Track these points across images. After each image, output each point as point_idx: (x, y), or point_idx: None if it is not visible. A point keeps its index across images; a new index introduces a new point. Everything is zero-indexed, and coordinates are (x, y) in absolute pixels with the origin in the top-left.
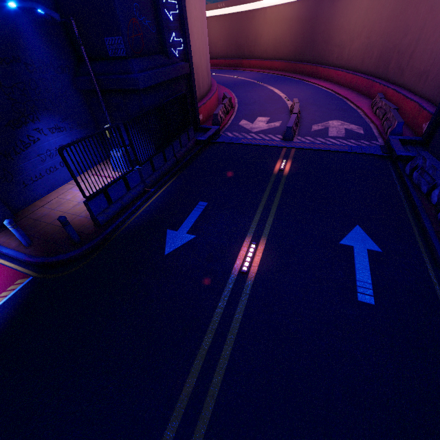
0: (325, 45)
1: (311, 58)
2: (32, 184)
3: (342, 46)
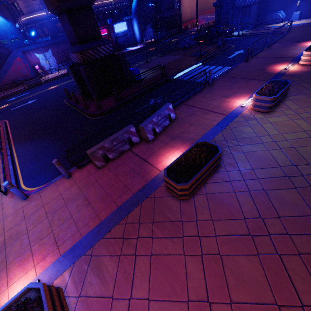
0: None
1: None
2: (145, 38)
3: None
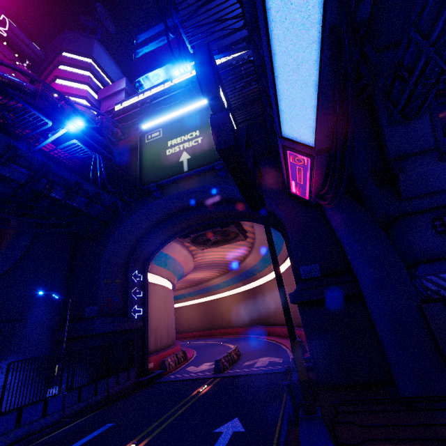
0: (266, 312)
1: (261, 322)
2: None
3: (275, 311)
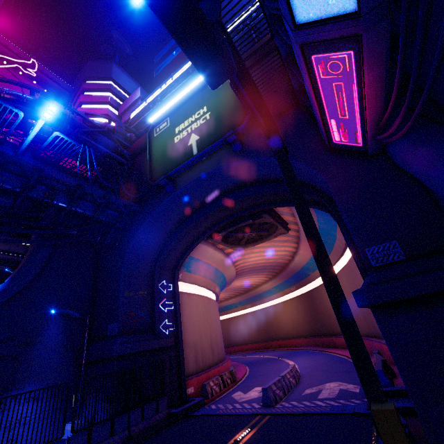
0: (328, 319)
1: (324, 331)
2: None
3: None
